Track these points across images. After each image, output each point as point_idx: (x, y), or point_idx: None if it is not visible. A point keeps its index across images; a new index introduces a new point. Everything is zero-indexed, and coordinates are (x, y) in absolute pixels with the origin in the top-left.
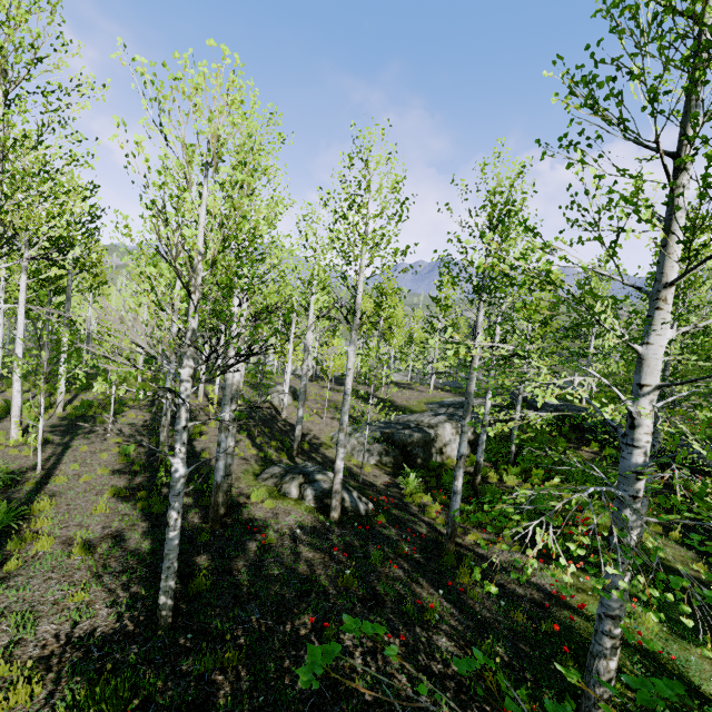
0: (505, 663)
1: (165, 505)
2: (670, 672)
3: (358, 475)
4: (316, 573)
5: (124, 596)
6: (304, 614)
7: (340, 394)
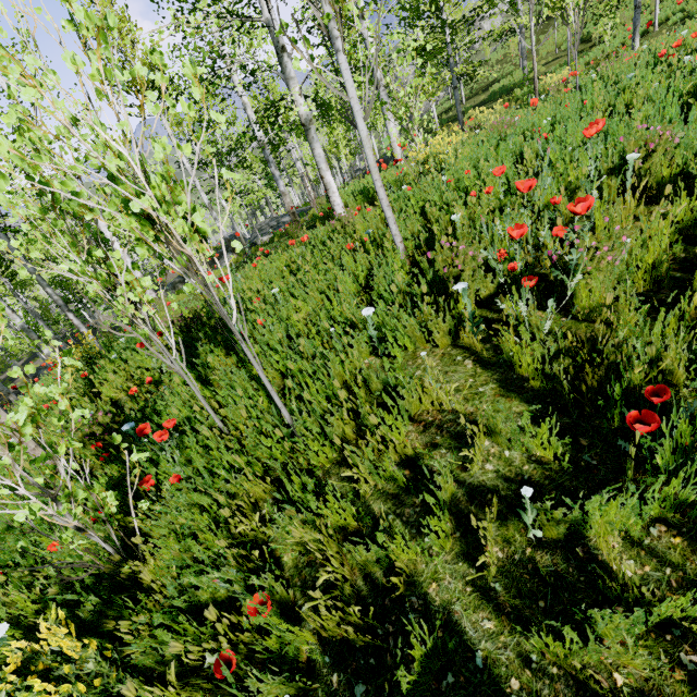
0: None
1: None
2: None
3: None
4: None
5: None
6: None
7: None
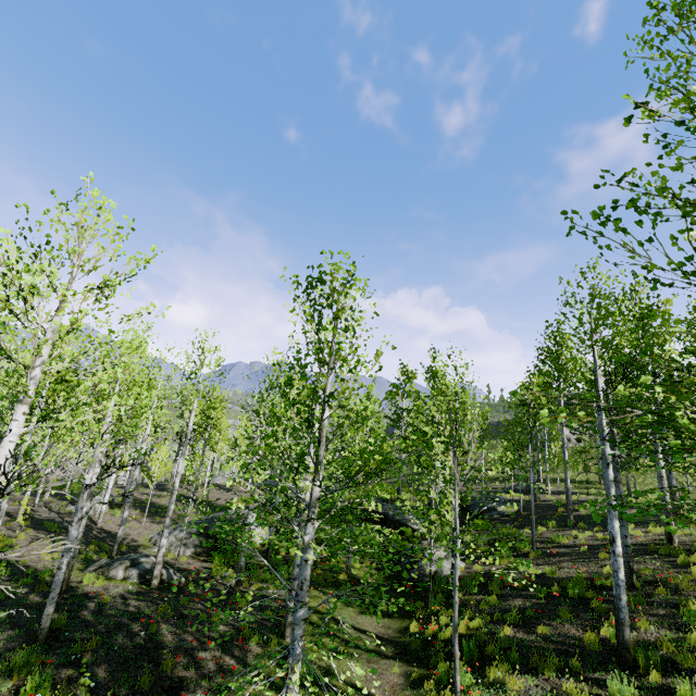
0: (253, 629)
1: (5, 593)
2: (334, 618)
3: (174, 564)
4: (142, 610)
5: (1, 637)
6: (135, 626)
7: (162, 499)
